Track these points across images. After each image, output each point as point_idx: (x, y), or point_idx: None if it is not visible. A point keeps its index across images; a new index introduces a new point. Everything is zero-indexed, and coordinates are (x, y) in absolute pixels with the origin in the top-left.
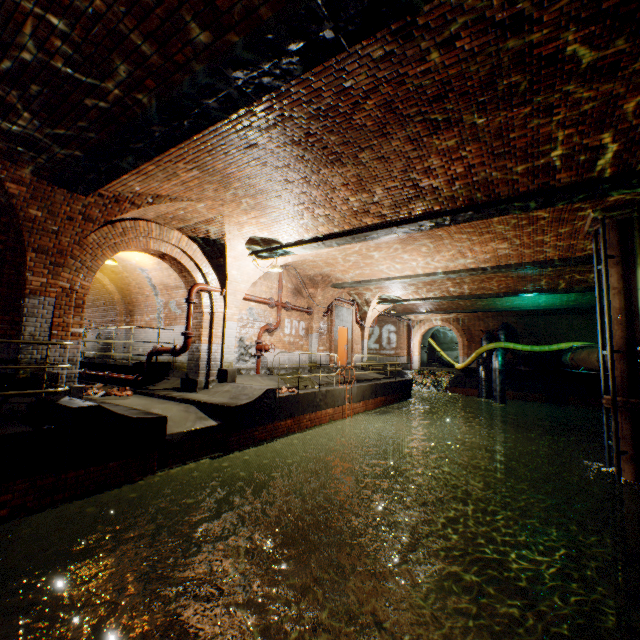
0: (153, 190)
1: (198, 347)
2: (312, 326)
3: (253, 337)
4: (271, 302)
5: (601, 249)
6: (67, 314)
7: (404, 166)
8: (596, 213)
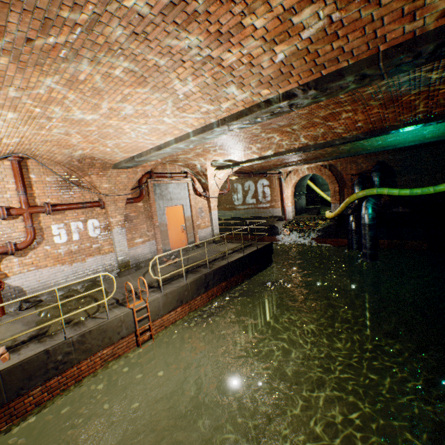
0: None
1: None
2: (110, 221)
3: None
4: None
5: None
6: None
7: None
8: None
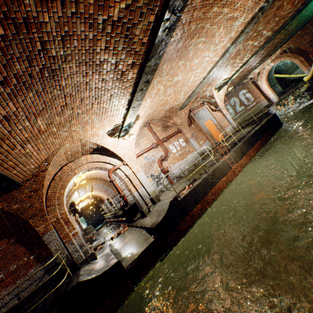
0: (39, 161)
1: (133, 195)
2: (186, 137)
3: (157, 169)
4: (153, 146)
5: None
6: (64, 230)
7: (84, 22)
8: None
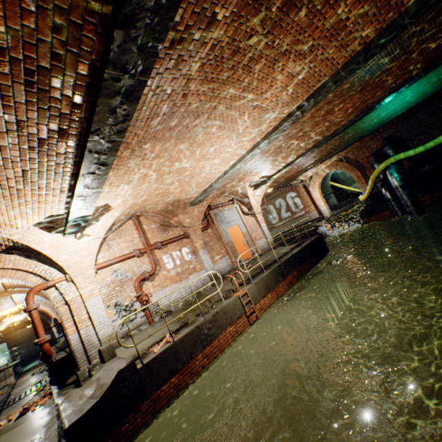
0: None
1: (69, 340)
2: (195, 246)
3: (131, 294)
4: (135, 253)
5: None
6: None
7: None
8: None
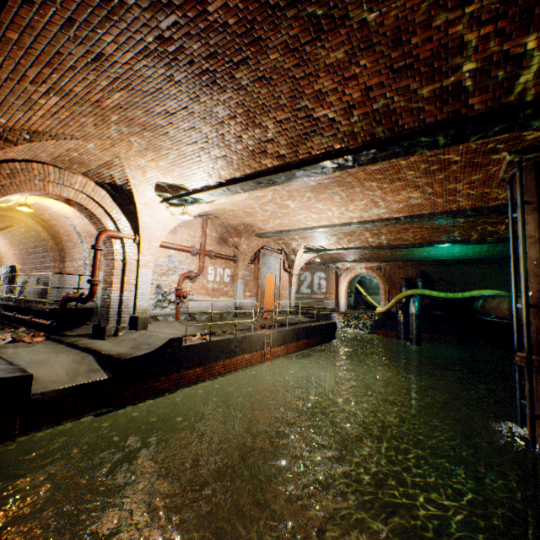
0: (24, 124)
1: (109, 294)
2: (237, 273)
3: (173, 284)
4: (192, 250)
5: (518, 194)
6: None
7: (292, 90)
8: (513, 155)
